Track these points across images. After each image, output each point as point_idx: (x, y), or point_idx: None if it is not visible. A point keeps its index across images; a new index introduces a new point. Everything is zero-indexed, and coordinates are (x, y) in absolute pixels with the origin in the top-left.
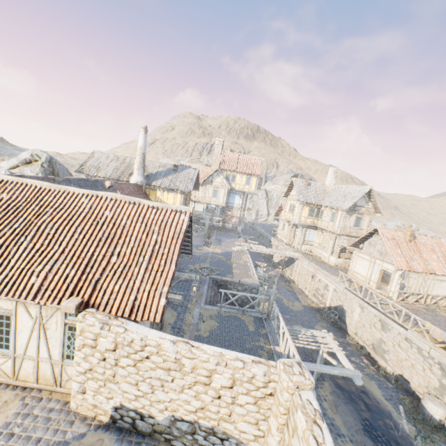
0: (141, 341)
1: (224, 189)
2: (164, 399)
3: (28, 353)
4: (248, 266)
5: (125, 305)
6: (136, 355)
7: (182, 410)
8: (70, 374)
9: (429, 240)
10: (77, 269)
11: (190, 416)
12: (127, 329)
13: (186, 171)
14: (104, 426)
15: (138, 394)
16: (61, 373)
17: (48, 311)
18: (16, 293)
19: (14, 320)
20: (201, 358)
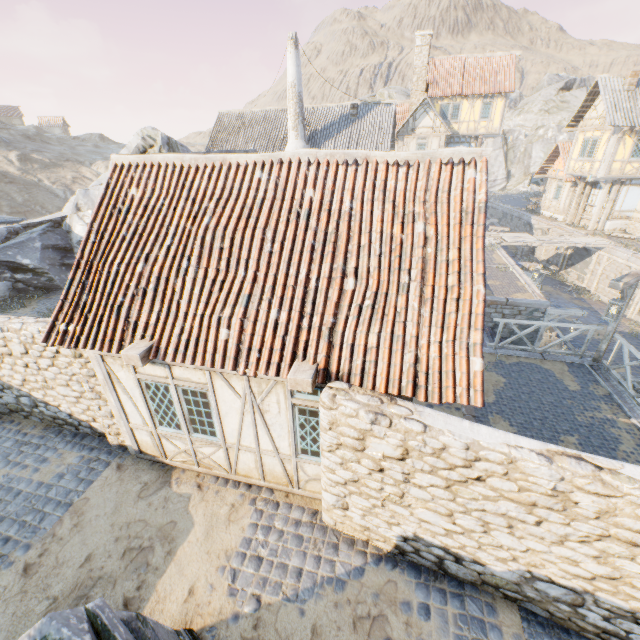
0: (464, 450)
1: (438, 138)
2: (510, 546)
3: (243, 443)
4: (511, 272)
5: (399, 374)
6: (452, 472)
7: (554, 570)
8: (310, 474)
9: None
10: (289, 309)
11: (573, 581)
12: (427, 425)
13: (373, 113)
14: (386, 557)
15: (451, 529)
16: (297, 472)
17: (261, 386)
18: (205, 357)
19: (213, 398)
20: (633, 499)
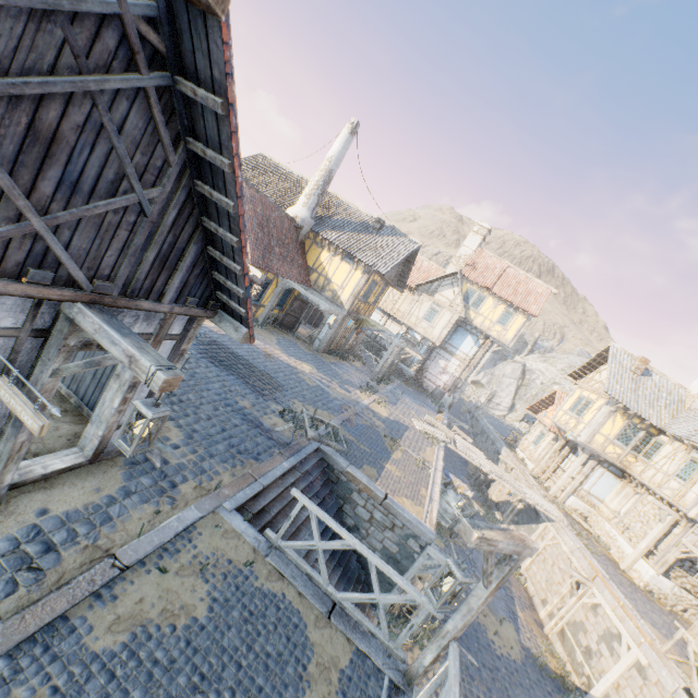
0: None
1: (452, 313)
2: None
3: None
4: (428, 474)
5: None
6: None
7: None
8: None
9: None
10: None
11: None
12: None
13: (394, 238)
14: None
15: None
16: None
17: None
18: None
19: None
20: None
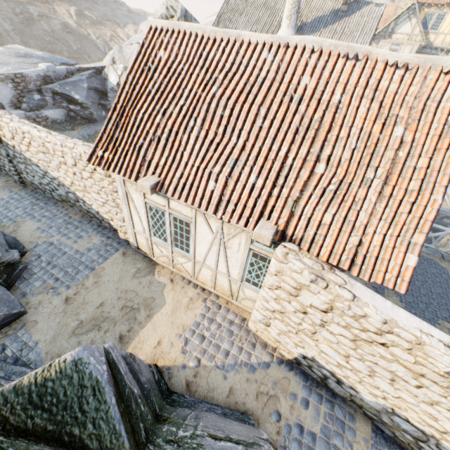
0: (381, 323)
1: (411, 46)
2: (385, 390)
3: (206, 263)
4: None
5: (342, 250)
6: (363, 333)
7: (414, 416)
8: (247, 295)
9: None
10: (265, 178)
11: (426, 428)
12: (356, 296)
13: (361, 11)
14: (286, 362)
15: (343, 364)
16: (238, 291)
17: (230, 230)
18: (194, 199)
19: (194, 229)
20: None
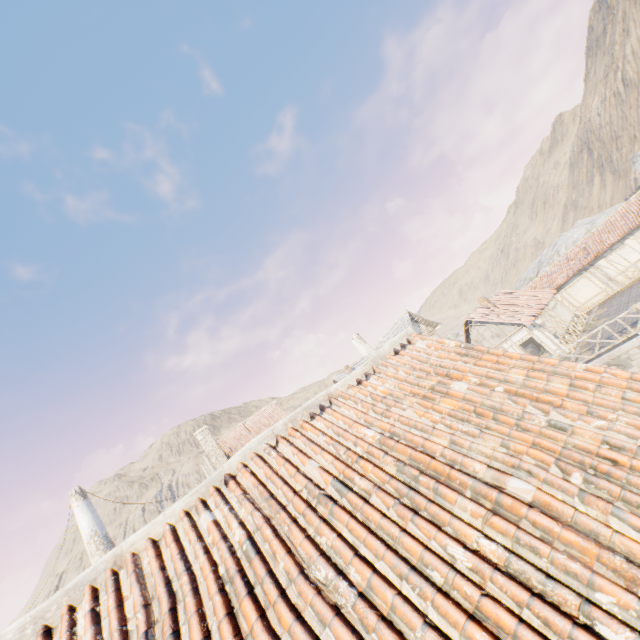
0: None
1: None
2: None
3: None
4: None
5: None
6: None
7: None
8: None
9: (499, 297)
10: None
11: None
12: None
13: None
14: None
15: None
16: None
17: None
18: None
19: None
20: None
